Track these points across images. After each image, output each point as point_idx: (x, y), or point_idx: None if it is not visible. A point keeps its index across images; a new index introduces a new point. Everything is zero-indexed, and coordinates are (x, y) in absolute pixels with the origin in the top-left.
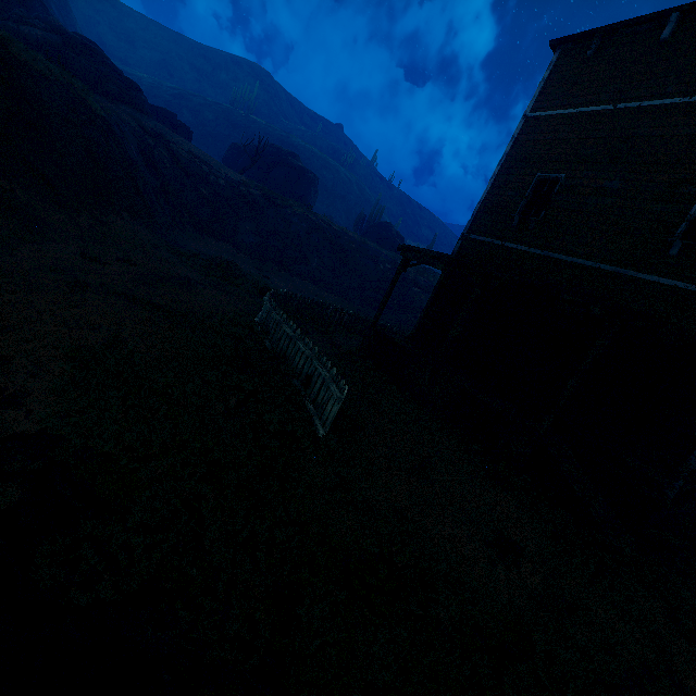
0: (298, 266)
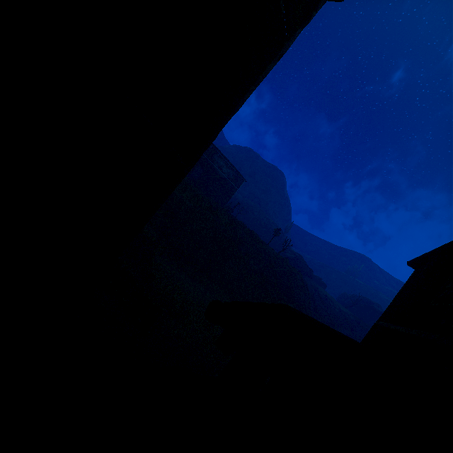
0: None
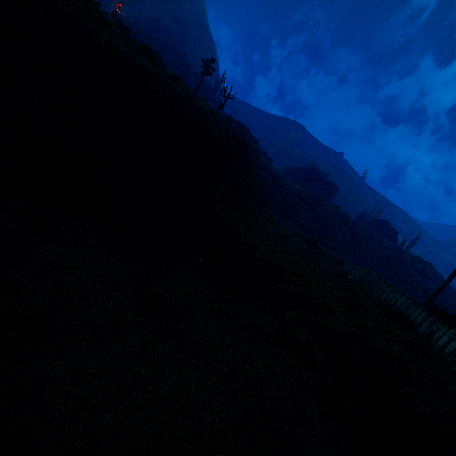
0: (331, 242)
